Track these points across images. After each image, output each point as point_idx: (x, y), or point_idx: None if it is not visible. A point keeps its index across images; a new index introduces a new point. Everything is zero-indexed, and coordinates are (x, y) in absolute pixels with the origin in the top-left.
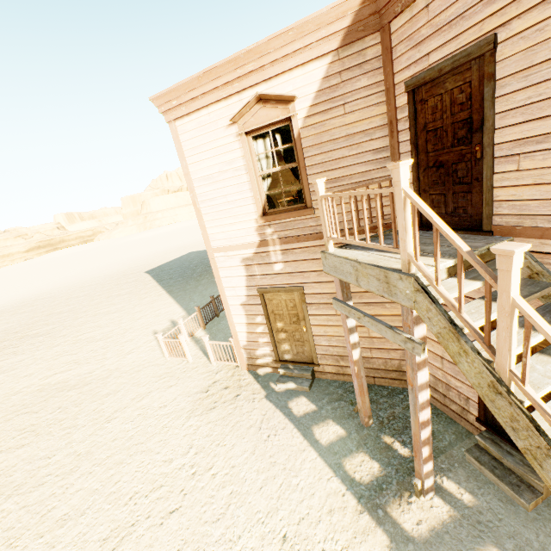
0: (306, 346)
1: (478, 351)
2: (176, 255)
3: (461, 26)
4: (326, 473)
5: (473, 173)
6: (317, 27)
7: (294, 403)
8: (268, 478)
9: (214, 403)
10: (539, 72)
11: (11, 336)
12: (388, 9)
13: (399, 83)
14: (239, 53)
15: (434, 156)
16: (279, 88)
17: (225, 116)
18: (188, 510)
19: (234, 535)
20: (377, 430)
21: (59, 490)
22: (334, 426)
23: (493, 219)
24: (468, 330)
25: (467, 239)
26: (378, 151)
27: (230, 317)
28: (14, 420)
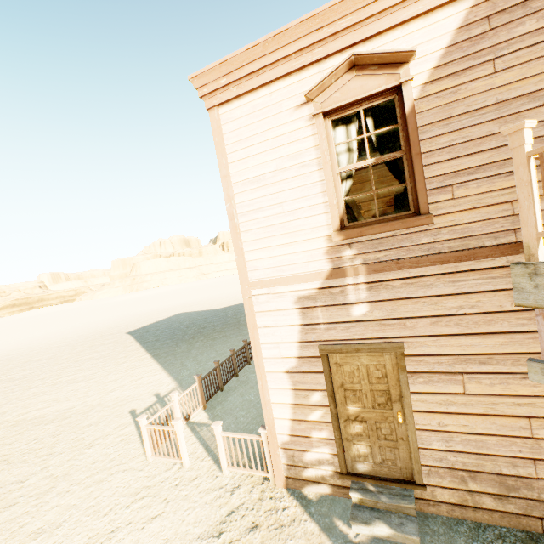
0: (401, 449)
1: None
2: (163, 315)
3: None
4: None
5: None
6: None
7: None
8: None
9: None
10: None
11: None
12: None
13: None
14: (332, 4)
15: None
16: (384, 49)
17: (295, 94)
18: None
19: None
20: None
21: None
22: None
23: None
24: None
25: None
26: None
27: (265, 392)
28: None
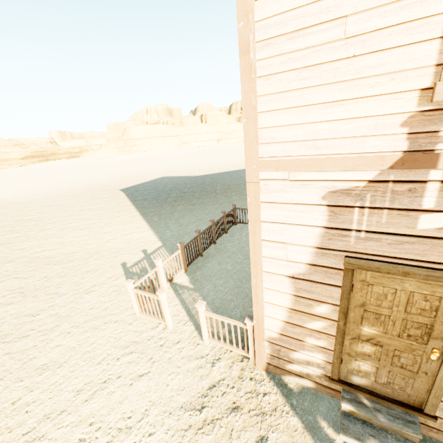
0: (419, 381)
1: None
2: (150, 177)
3: None
4: None
5: None
6: None
7: None
8: None
9: None
10: None
11: None
12: None
13: None
14: None
15: None
16: None
17: None
18: None
19: None
20: None
21: None
22: None
23: None
24: None
25: None
26: None
27: (258, 291)
28: None
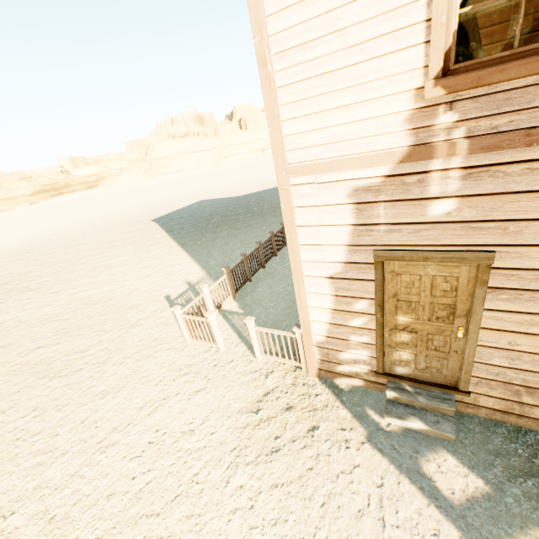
0: (451, 360)
1: None
2: (185, 203)
3: None
4: None
5: None
6: None
7: (431, 465)
8: None
9: (275, 439)
10: None
11: None
12: None
13: None
14: None
15: None
16: None
17: None
18: None
19: None
20: None
21: None
22: None
23: None
24: None
25: None
26: None
27: (302, 296)
28: None
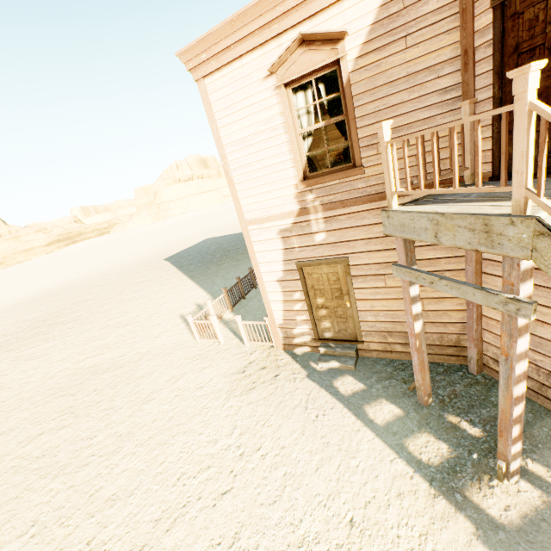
0: (350, 323)
1: None
2: (192, 242)
3: None
4: (388, 454)
5: None
6: None
7: (339, 382)
8: (323, 459)
9: (253, 383)
10: None
11: (41, 323)
12: None
13: None
14: None
15: None
16: (326, 25)
17: (262, 67)
18: (241, 491)
19: (295, 519)
20: (439, 409)
21: (105, 470)
22: (388, 405)
23: None
24: None
25: None
26: (446, 90)
27: (265, 294)
28: (52, 403)
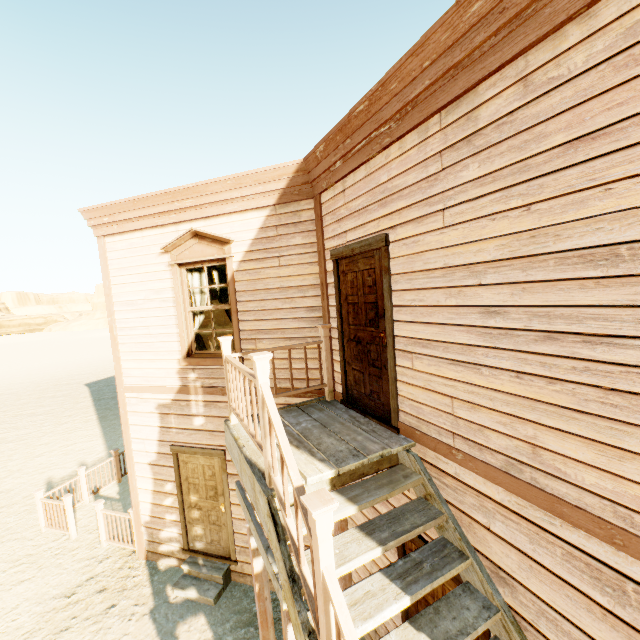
0: (224, 532)
1: (310, 630)
2: None
3: (366, 217)
4: None
5: (382, 359)
6: (255, 182)
7: (185, 626)
8: None
9: (72, 619)
10: (418, 279)
11: None
12: (318, 183)
13: (328, 249)
14: (178, 188)
15: (354, 329)
16: (217, 227)
17: (160, 243)
18: None
19: None
20: None
21: None
22: None
23: (400, 414)
24: (305, 592)
25: (373, 434)
26: (311, 309)
27: (133, 479)
28: None
